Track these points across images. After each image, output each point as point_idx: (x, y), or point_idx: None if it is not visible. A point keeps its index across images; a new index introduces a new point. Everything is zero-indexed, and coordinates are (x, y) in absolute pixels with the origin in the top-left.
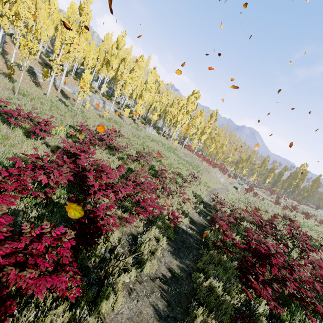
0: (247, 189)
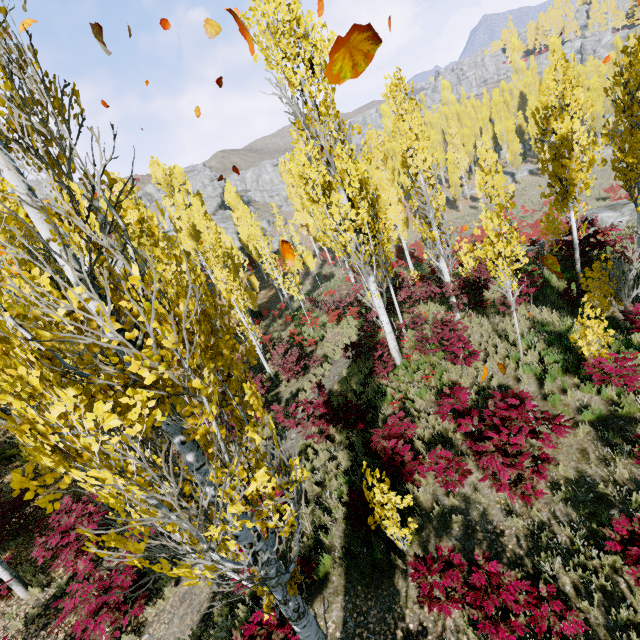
0: None
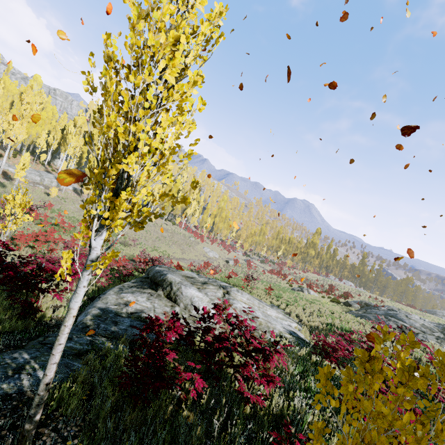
0: (236, 260)
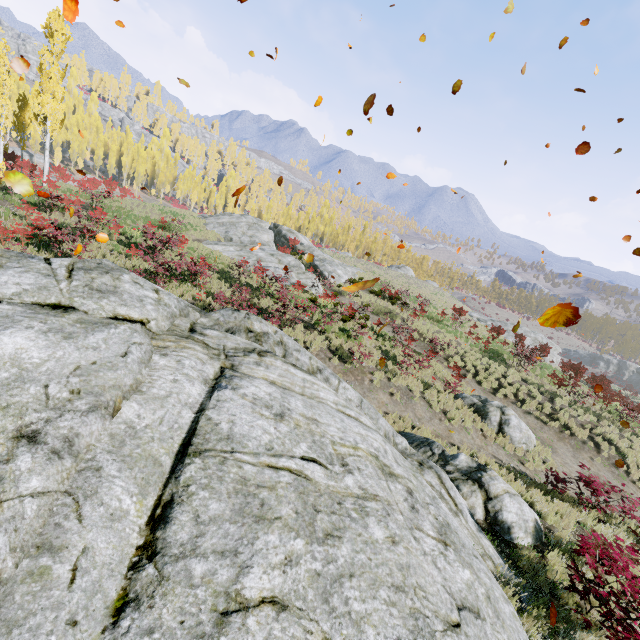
0: None
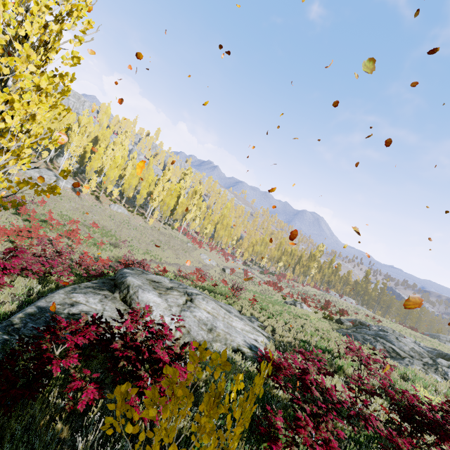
0: (233, 268)
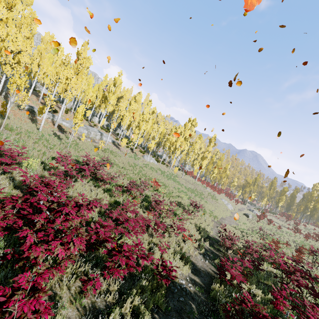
0: (259, 215)
